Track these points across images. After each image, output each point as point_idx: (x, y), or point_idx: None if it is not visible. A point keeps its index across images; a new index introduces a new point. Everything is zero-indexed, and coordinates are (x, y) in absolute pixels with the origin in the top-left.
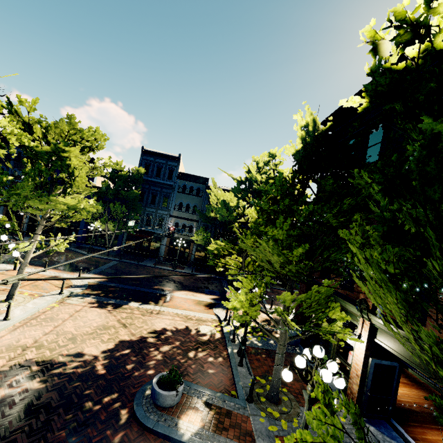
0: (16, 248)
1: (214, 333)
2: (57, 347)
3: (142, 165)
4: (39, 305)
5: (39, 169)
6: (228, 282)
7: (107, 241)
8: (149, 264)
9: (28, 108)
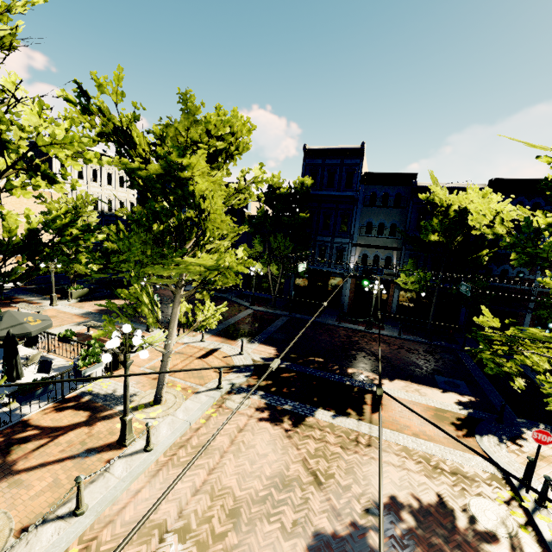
0: (144, 343)
1: (517, 535)
2: (209, 537)
3: (307, 173)
4: (191, 415)
5: (152, 211)
6: (473, 357)
7: (271, 288)
8: (329, 321)
9: (113, 95)
